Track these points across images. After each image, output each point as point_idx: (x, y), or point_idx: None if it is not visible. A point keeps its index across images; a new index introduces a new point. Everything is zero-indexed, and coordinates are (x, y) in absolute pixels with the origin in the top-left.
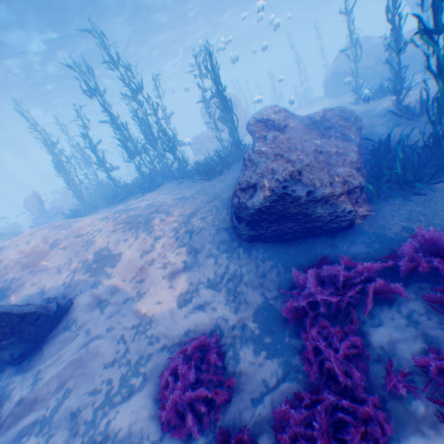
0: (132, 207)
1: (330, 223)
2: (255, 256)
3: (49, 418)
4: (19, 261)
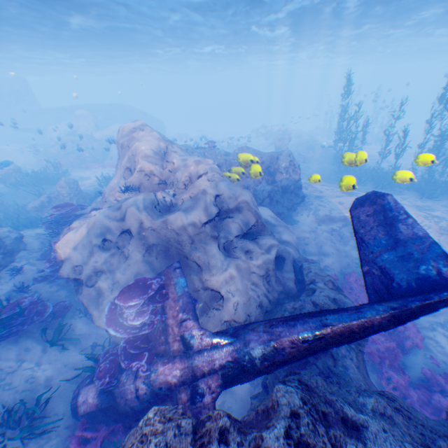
0: (435, 214)
1: None
2: None
3: (442, 324)
4: None
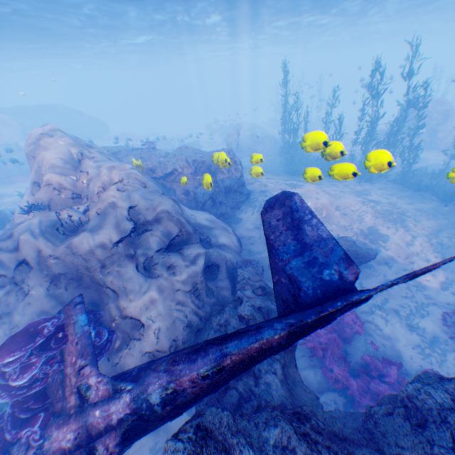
0: (372, 198)
1: None
2: None
3: (380, 306)
4: (317, 211)
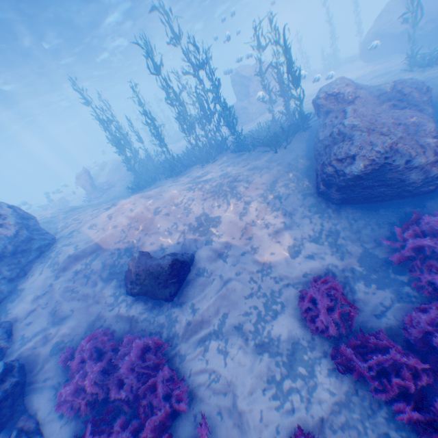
0: (206, 178)
1: (419, 187)
2: (346, 216)
3: (219, 330)
4: (132, 226)
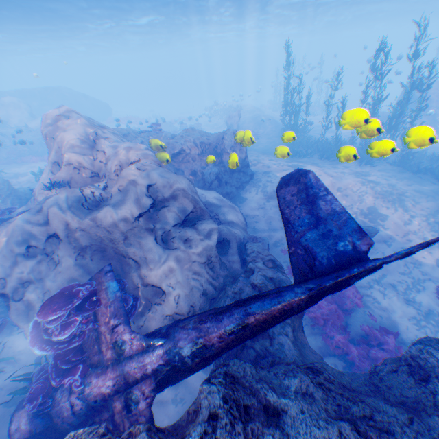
0: (372, 180)
1: None
2: None
3: (378, 281)
4: None
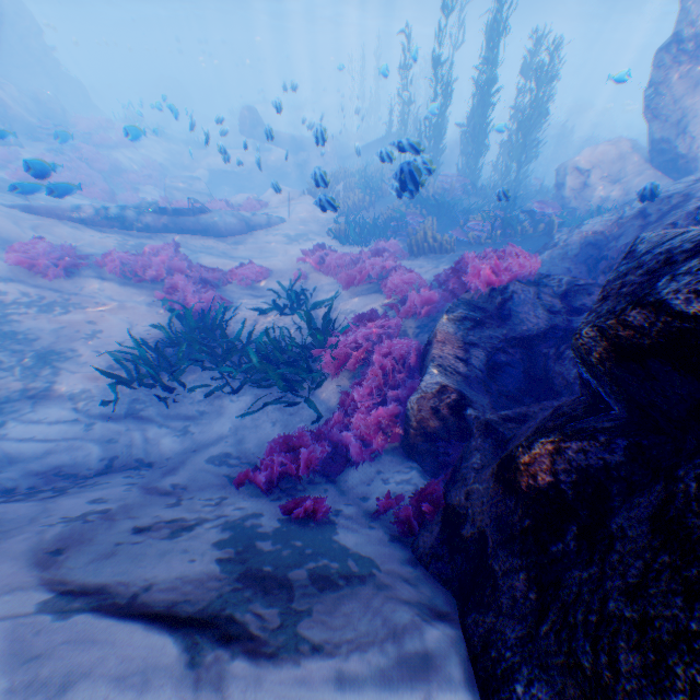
0: None
1: None
2: None
3: None
4: None
